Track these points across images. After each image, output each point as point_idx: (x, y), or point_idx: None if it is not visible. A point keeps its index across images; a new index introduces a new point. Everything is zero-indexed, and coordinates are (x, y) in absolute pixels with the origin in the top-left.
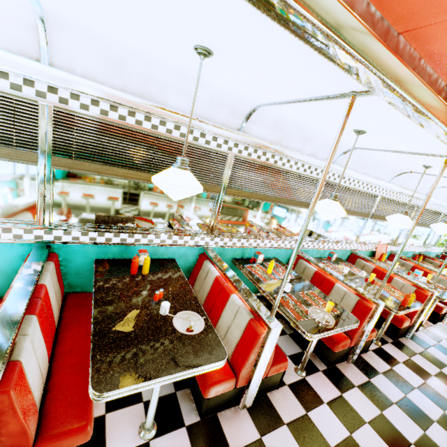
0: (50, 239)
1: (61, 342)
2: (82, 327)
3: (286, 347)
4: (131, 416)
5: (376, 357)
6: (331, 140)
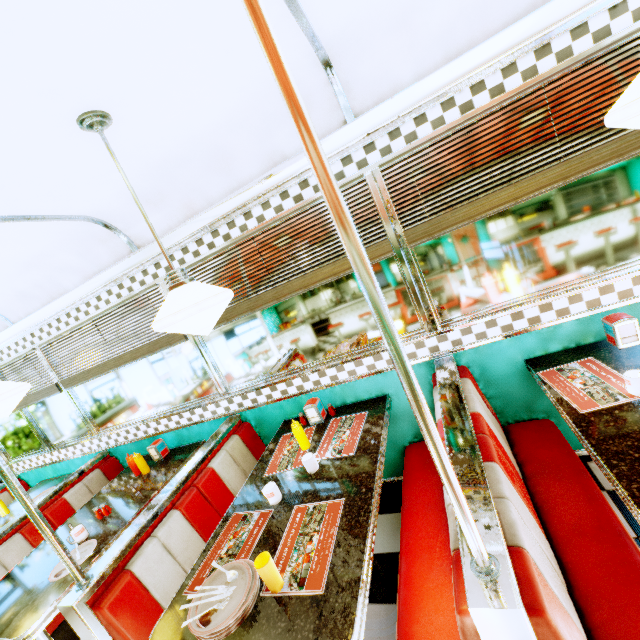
0: (105, 445)
1: None
2: None
3: None
4: None
5: None
6: (249, 115)
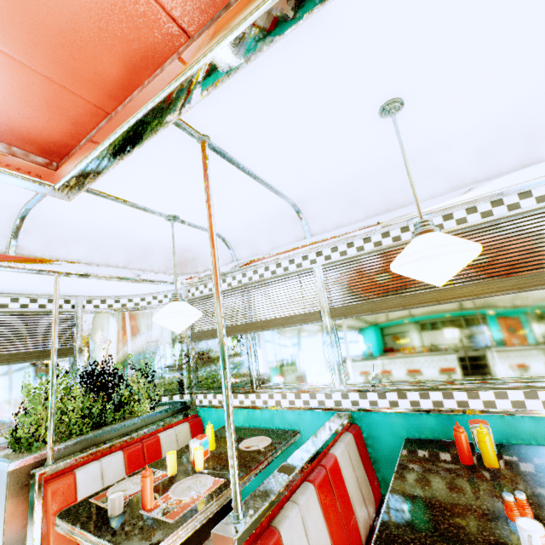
0: (348, 405)
1: None
2: None
3: None
4: None
5: None
6: None
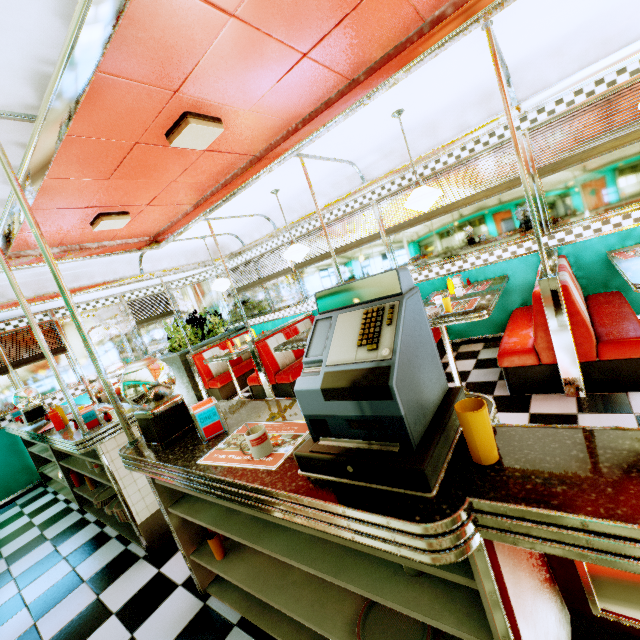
0: (310, 308)
1: None
2: None
3: (477, 376)
4: None
5: None
6: (456, 104)
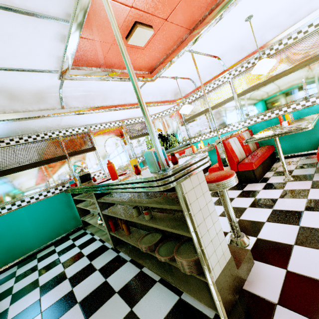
0: (246, 125)
1: (252, 153)
2: (261, 150)
3: None
4: (282, 177)
5: None
6: None
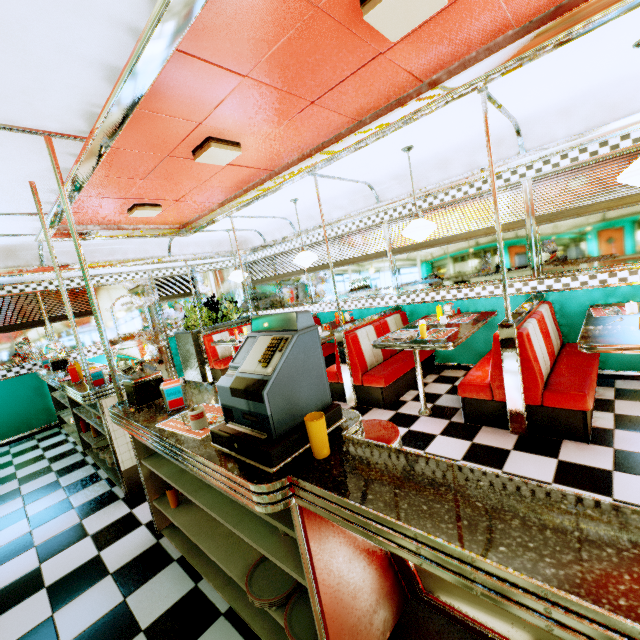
0: (316, 310)
1: None
2: None
3: (445, 401)
4: None
5: (600, 453)
6: (467, 145)
